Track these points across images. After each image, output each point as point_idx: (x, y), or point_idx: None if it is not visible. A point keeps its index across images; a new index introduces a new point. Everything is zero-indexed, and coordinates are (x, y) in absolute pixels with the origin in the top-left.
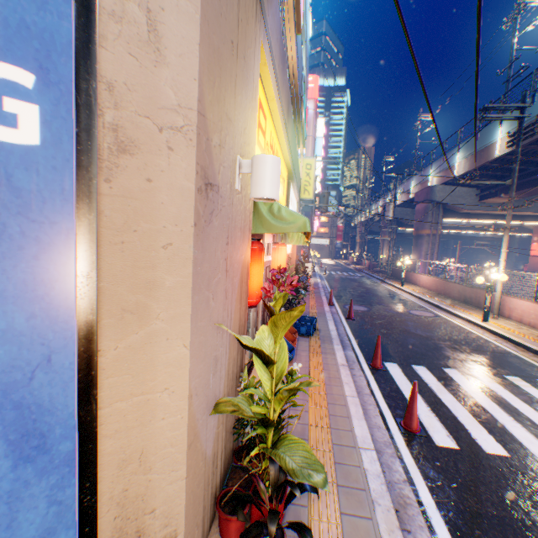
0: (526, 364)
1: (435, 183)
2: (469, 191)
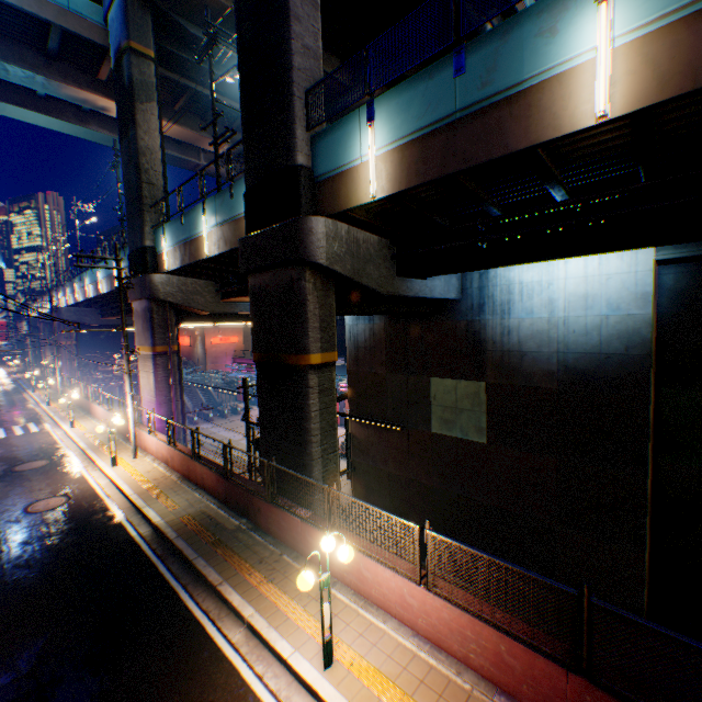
0: (37, 419)
1: (65, 304)
2: (94, 311)
